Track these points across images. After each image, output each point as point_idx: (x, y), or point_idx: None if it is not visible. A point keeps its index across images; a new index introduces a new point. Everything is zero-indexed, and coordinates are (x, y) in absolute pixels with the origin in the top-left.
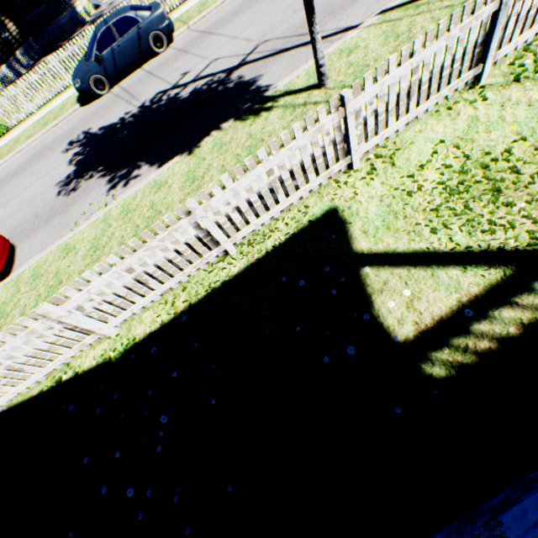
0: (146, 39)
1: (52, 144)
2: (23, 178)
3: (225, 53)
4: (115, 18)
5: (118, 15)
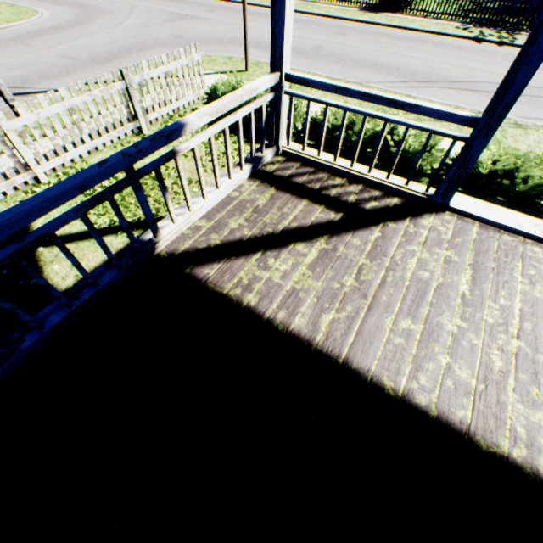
0: None
1: None
2: None
3: None
4: None
5: None
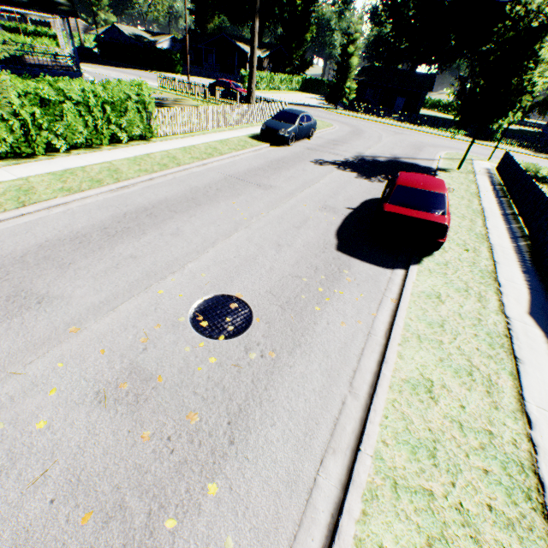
0: (311, 130)
1: (285, 159)
2: (297, 171)
3: (375, 152)
4: (306, 113)
5: (306, 113)
